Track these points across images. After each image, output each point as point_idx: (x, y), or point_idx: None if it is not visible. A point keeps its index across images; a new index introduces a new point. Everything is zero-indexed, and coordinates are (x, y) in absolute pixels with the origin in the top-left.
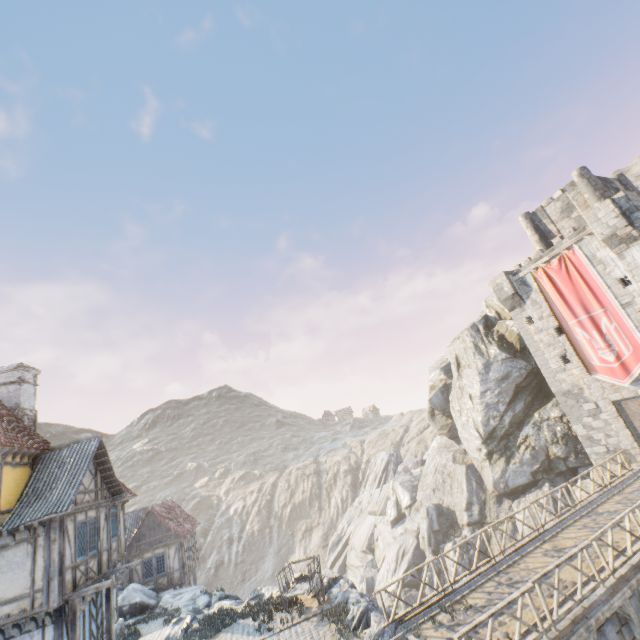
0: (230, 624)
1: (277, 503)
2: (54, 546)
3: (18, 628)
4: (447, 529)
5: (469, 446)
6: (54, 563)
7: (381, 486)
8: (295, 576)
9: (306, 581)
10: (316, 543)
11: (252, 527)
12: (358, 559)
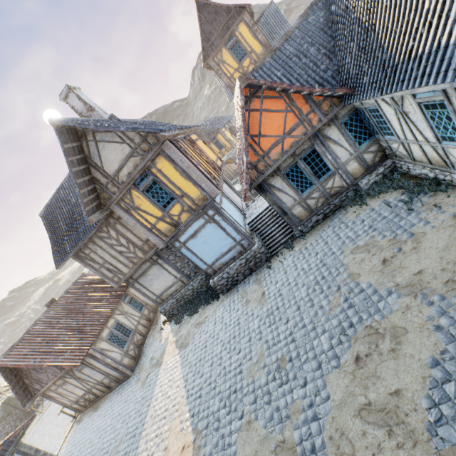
0: None
1: None
2: None
3: None
4: None
5: None
6: None
7: None
8: None
9: None
10: None
11: None
12: None
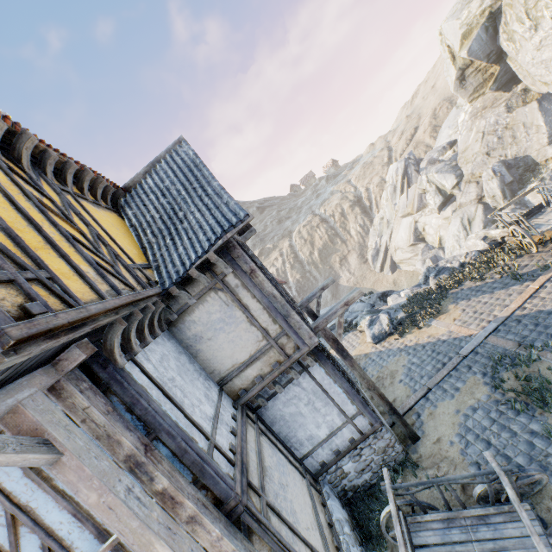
0: (445, 298)
1: (303, 255)
2: (257, 279)
3: (277, 384)
4: (520, 177)
5: (549, 68)
6: (274, 299)
7: (406, 191)
8: (476, 236)
9: (527, 220)
10: (356, 263)
11: (294, 278)
12: (408, 253)
